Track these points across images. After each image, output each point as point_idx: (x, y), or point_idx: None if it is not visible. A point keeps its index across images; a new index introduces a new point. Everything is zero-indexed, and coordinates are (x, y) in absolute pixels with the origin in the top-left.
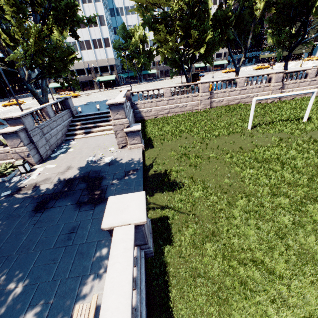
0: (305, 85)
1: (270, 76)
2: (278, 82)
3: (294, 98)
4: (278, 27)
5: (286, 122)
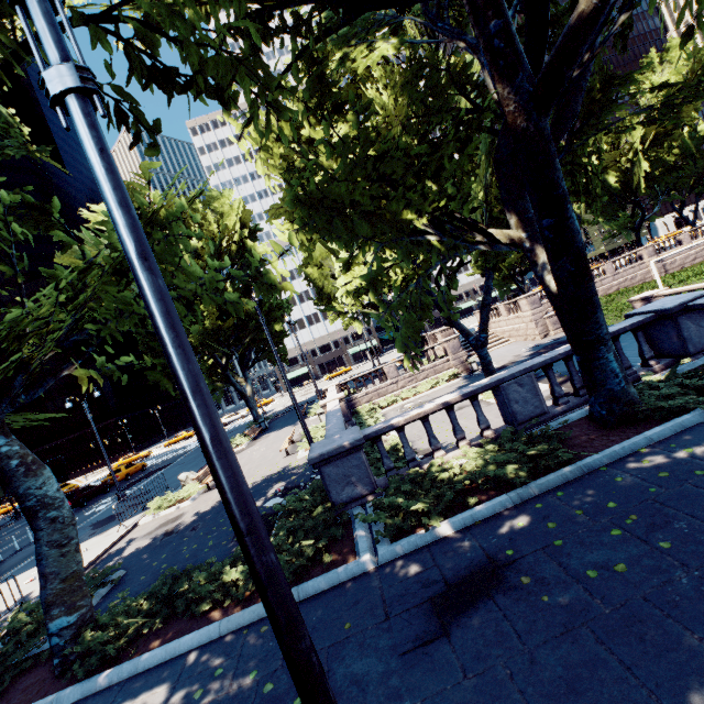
0: (686, 251)
1: (637, 255)
2: (653, 256)
3: (683, 267)
4: (607, 215)
5: (698, 275)
